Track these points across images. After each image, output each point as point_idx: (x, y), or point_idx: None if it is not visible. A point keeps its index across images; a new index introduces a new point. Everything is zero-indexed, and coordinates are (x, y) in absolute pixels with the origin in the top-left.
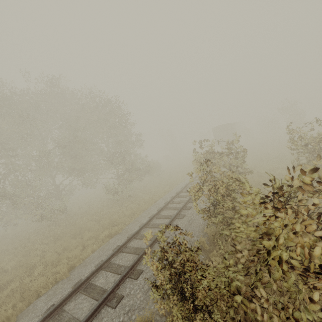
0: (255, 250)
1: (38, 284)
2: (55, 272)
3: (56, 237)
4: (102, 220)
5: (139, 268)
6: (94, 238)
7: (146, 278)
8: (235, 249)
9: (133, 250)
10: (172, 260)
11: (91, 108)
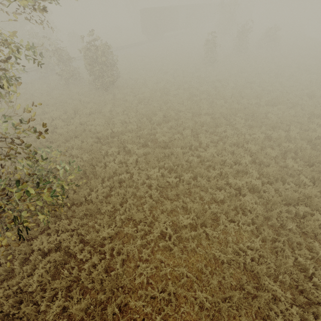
0: None
1: None
2: None
3: None
4: None
5: None
6: None
7: None
8: None
9: None
10: None
11: None
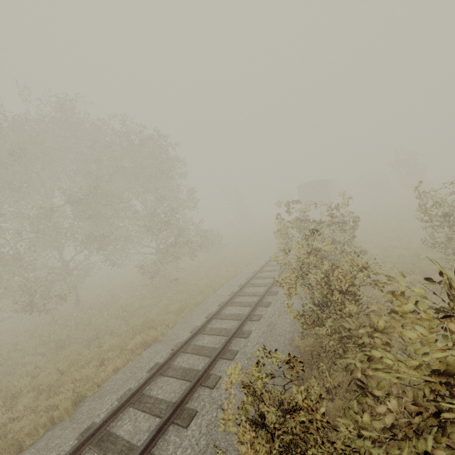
0: (409, 399)
1: (22, 427)
2: (52, 406)
3: (59, 344)
4: (132, 318)
5: (190, 406)
6: (119, 348)
7: (203, 427)
8: (361, 389)
9: (180, 372)
10: (258, 417)
11: (123, 148)
